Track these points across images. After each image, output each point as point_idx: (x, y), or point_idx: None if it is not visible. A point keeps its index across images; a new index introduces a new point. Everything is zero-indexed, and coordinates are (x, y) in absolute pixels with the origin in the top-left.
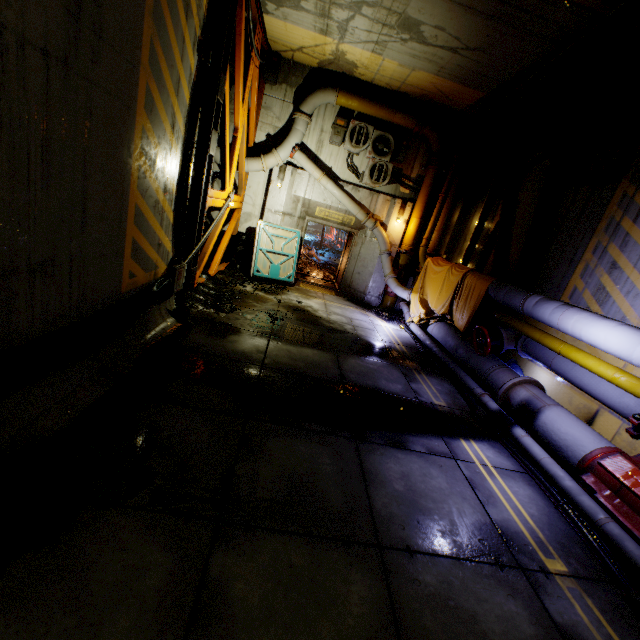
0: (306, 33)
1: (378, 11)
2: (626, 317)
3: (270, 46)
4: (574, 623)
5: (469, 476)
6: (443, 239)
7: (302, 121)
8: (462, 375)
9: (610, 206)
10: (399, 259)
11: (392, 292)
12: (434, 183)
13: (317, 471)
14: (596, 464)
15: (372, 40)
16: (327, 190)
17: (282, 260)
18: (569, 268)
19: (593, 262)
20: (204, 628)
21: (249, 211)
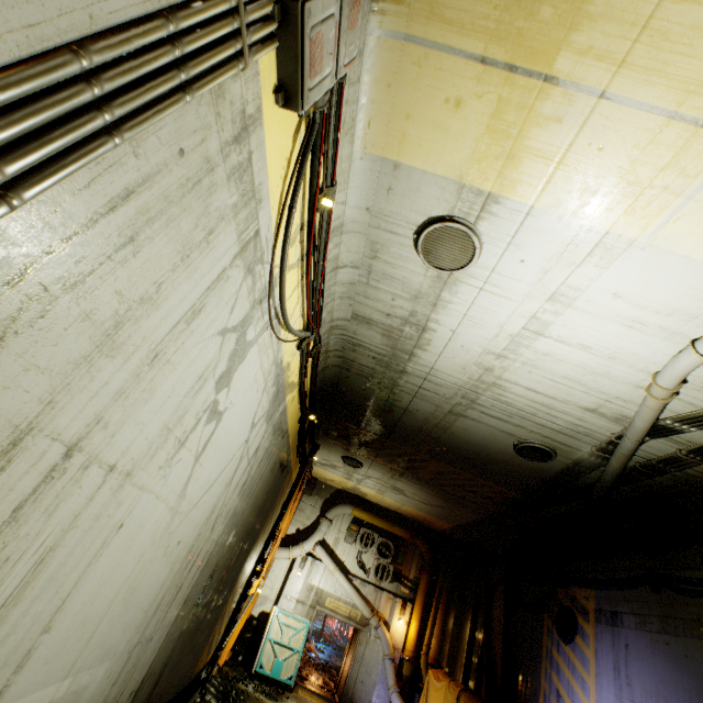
0: (337, 476)
1: (380, 480)
2: None
3: (312, 474)
4: None
5: None
6: (442, 647)
7: (326, 523)
8: None
9: (544, 634)
10: (403, 667)
11: None
12: (428, 586)
13: None
14: None
15: (377, 488)
16: (338, 581)
17: (287, 654)
18: (536, 693)
19: (547, 688)
20: None
21: (267, 593)
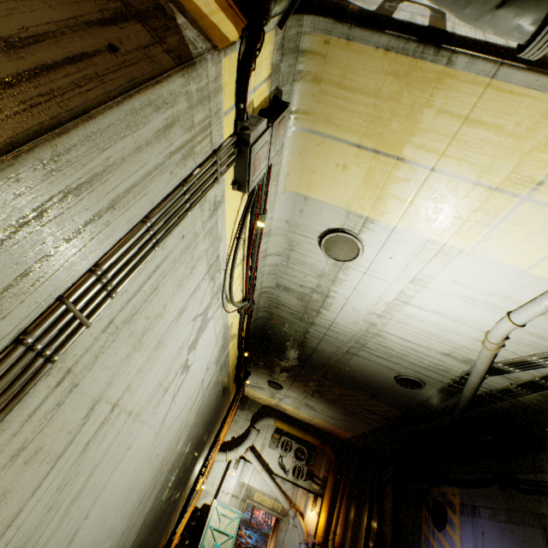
0: (263, 395)
1: (296, 399)
2: None
3: (244, 393)
4: None
5: None
6: (346, 533)
7: (255, 433)
8: None
9: (422, 523)
10: None
11: None
12: (334, 484)
13: None
14: None
15: (294, 405)
16: (264, 479)
17: (224, 539)
18: None
19: None
20: None
21: (208, 489)
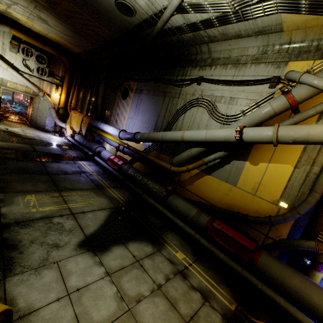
0: None
1: (26, 9)
2: (120, 127)
3: None
4: (94, 178)
5: (79, 166)
6: (77, 103)
7: None
8: (84, 148)
9: (117, 98)
10: (59, 111)
11: (59, 125)
12: (70, 80)
13: (28, 166)
14: (109, 158)
15: (26, 16)
16: (13, 75)
17: None
18: (111, 115)
19: (115, 113)
20: (3, 182)
21: None
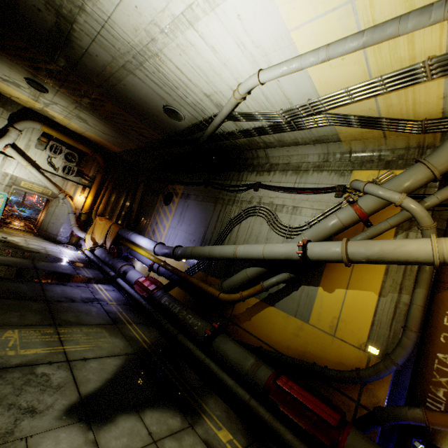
0: (23, 95)
1: (66, 109)
2: (158, 239)
3: None
4: (111, 309)
5: (92, 290)
6: (107, 208)
7: (15, 132)
8: (104, 266)
9: (158, 203)
10: (81, 216)
11: (76, 235)
12: (102, 181)
13: (21, 289)
14: (138, 281)
15: (64, 114)
16: (32, 173)
17: None
18: (148, 223)
19: (153, 221)
20: None
21: None
